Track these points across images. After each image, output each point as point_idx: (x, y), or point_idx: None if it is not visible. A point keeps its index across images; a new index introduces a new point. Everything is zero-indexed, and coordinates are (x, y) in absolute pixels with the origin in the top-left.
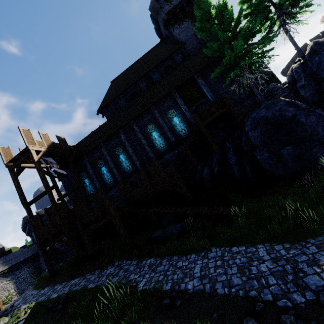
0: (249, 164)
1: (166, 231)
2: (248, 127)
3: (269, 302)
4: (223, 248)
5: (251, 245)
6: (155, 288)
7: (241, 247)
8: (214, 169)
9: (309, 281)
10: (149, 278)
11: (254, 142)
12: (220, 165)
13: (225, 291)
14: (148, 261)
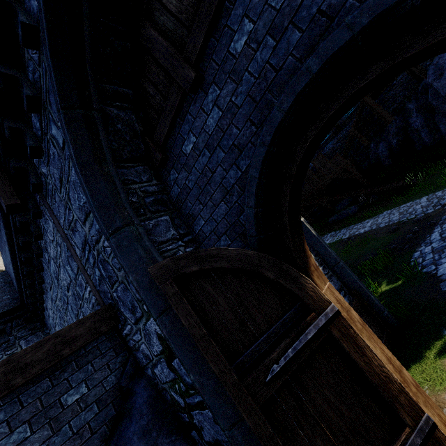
0: (443, 122)
1: (342, 214)
2: (431, 78)
3: (411, 219)
4: (393, 208)
5: (418, 199)
6: (337, 240)
7: (408, 203)
8: (392, 143)
9: (443, 202)
10: (332, 239)
11: (443, 92)
12: (400, 135)
13: (385, 224)
14: (329, 235)
